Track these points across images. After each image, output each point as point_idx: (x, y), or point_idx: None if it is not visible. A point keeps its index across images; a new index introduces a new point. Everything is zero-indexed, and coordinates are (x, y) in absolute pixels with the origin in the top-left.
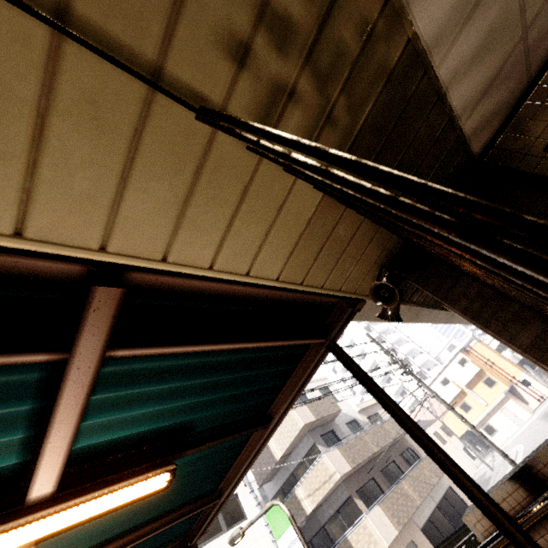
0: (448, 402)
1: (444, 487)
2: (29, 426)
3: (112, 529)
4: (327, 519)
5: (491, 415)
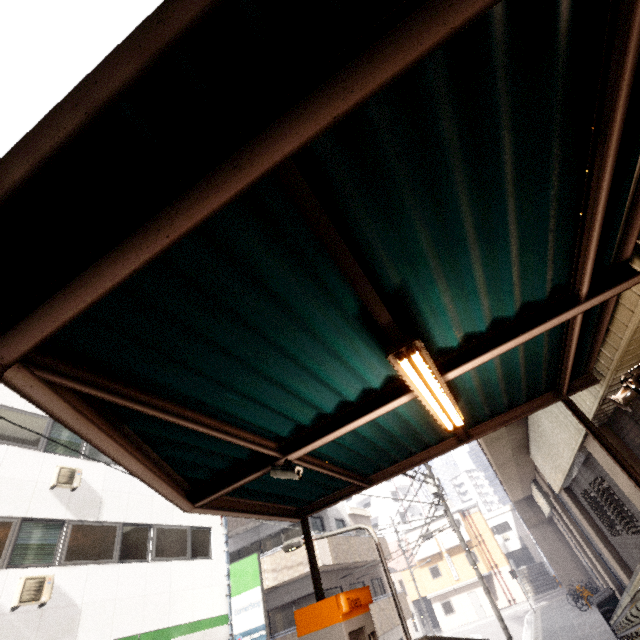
0: (421, 557)
1: (398, 636)
2: (486, 328)
3: (334, 451)
4: (278, 605)
5: (457, 593)
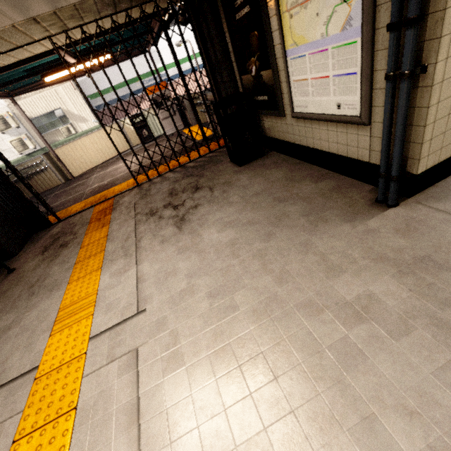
0: None
1: None
2: None
3: None
4: None
5: None
